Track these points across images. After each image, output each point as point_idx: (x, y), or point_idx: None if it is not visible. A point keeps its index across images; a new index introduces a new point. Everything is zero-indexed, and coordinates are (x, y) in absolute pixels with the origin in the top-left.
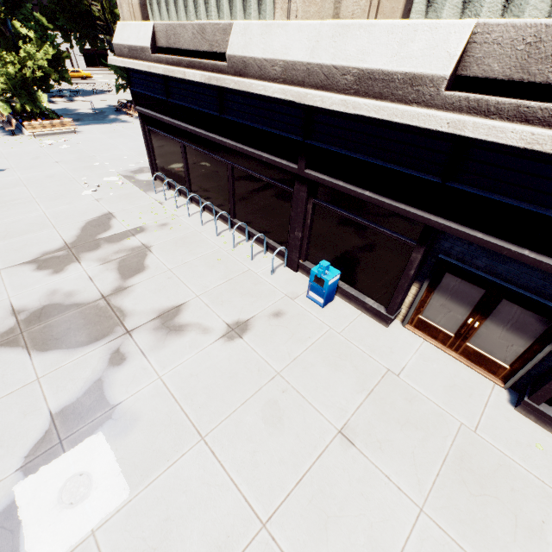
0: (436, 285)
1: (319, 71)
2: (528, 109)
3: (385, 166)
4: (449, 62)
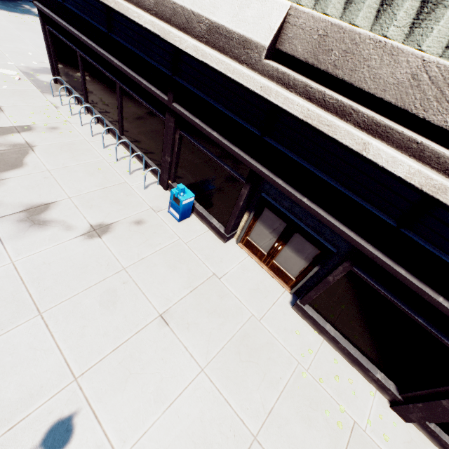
0: (259, 216)
1: (182, 12)
2: (311, 90)
3: (227, 114)
4: (269, 34)
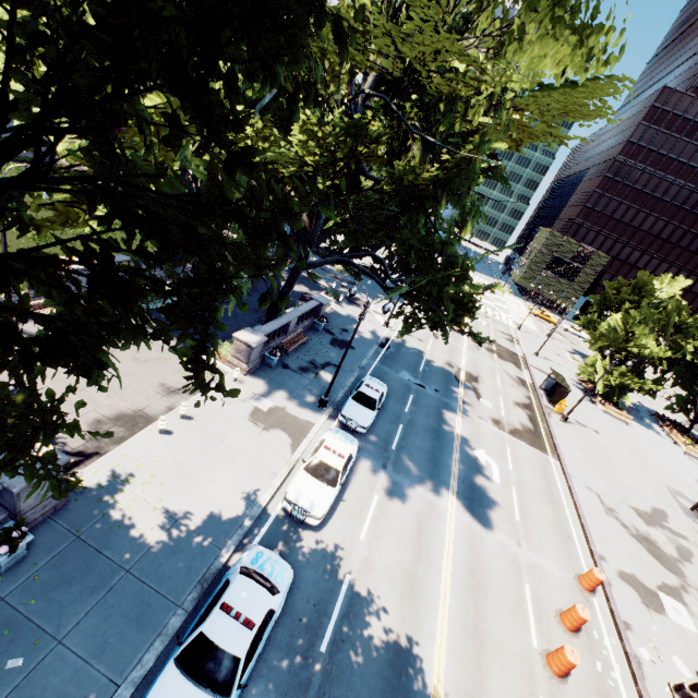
0: None
1: None
2: None
3: None
4: None
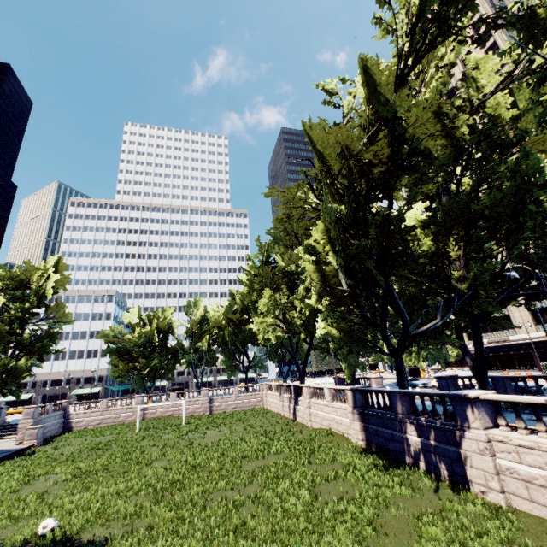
0: None
1: (528, 338)
2: None
3: (545, 345)
4: (544, 334)
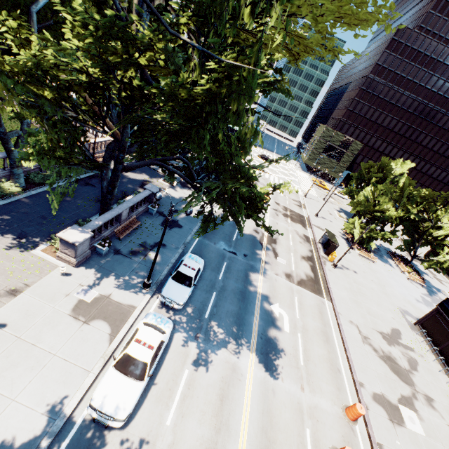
0: None
1: None
2: None
3: None
4: None
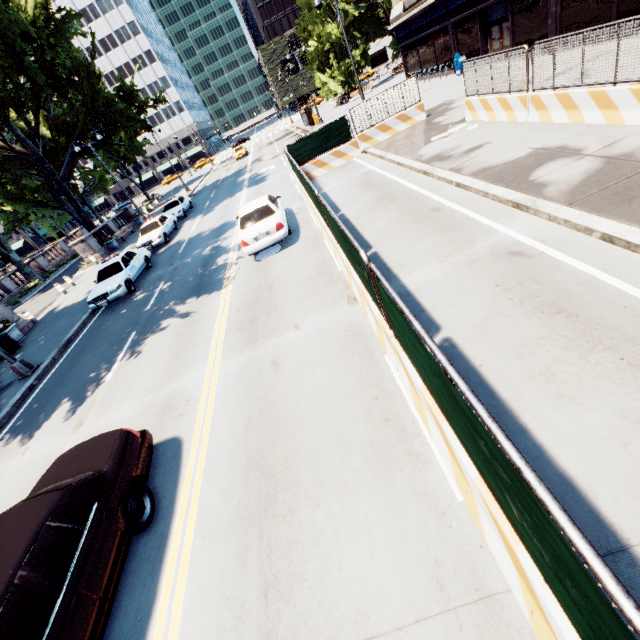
0: (491, 36)
1: None
2: None
3: (462, 2)
4: None
